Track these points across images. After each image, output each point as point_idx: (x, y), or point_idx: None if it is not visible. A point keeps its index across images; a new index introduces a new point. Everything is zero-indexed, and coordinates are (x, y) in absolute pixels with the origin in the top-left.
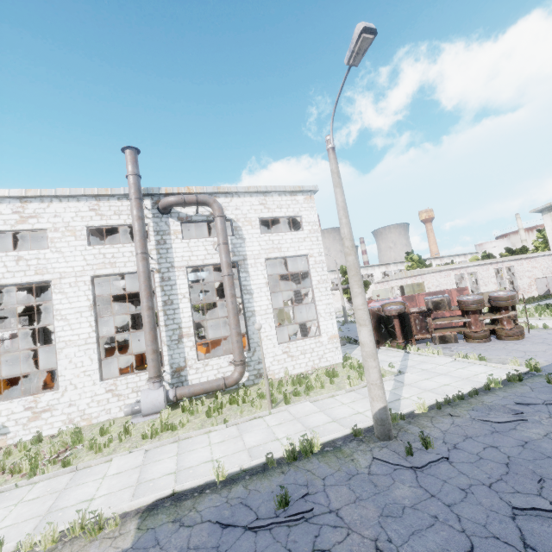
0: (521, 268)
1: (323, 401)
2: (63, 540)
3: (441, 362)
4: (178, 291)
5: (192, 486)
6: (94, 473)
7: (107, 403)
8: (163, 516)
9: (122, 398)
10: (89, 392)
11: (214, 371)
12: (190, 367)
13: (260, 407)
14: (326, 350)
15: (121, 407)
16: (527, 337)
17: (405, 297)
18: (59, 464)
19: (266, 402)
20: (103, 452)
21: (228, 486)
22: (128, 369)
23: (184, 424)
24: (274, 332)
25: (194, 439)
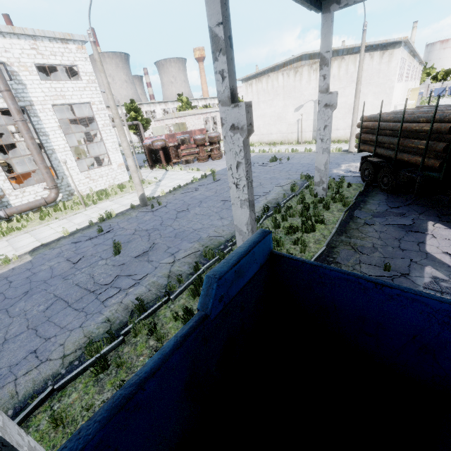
0: None
1: (117, 200)
2: None
3: (181, 174)
4: None
5: (52, 240)
6: None
7: None
8: (42, 250)
9: None
10: None
11: (32, 195)
12: (9, 195)
13: (78, 209)
14: (117, 174)
15: None
16: (223, 158)
17: (169, 135)
18: None
19: (82, 206)
20: None
21: (72, 235)
22: None
23: (26, 226)
24: (75, 164)
25: (39, 229)
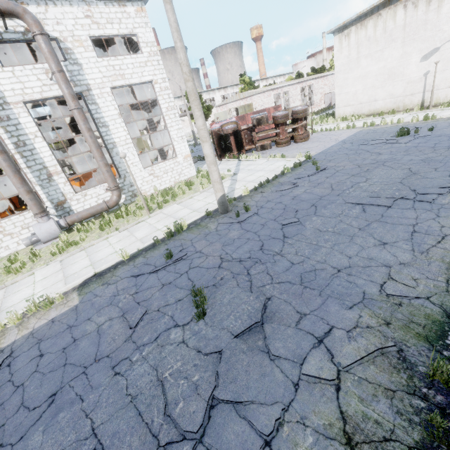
0: (317, 86)
1: (186, 202)
2: (26, 317)
3: (260, 163)
4: (27, 131)
5: (107, 267)
6: (23, 284)
7: (1, 242)
8: (94, 285)
9: (15, 236)
10: None
11: (94, 199)
12: (70, 200)
13: (141, 215)
14: (183, 168)
15: (18, 242)
16: (310, 139)
17: (238, 117)
18: None
19: (145, 211)
20: (22, 272)
21: (132, 260)
22: (6, 213)
23: (84, 239)
24: (138, 159)
25: (97, 245)
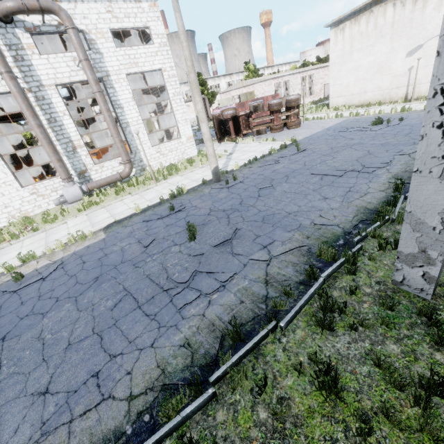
0: (318, 76)
1: (187, 175)
2: (67, 246)
3: (253, 146)
4: (57, 110)
5: (125, 217)
6: (59, 229)
7: (35, 201)
8: (115, 227)
9: (46, 197)
10: (17, 197)
11: (109, 170)
12: (90, 170)
13: (150, 184)
14: (186, 148)
15: (48, 203)
16: (302, 126)
17: (239, 104)
18: (30, 233)
19: (152, 182)
20: (56, 222)
21: (143, 212)
22: (36, 180)
23: (103, 201)
24: (147, 138)
25: (114, 204)
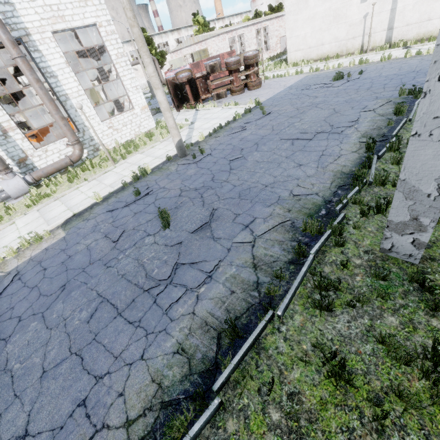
0: (272, 28)
1: (148, 151)
2: (20, 251)
3: (215, 112)
4: None
5: (84, 208)
6: (7, 231)
7: None
8: (75, 222)
9: None
10: None
11: (56, 154)
12: (32, 156)
13: (107, 166)
14: (142, 120)
15: None
16: (263, 86)
17: (193, 64)
18: None
19: (110, 163)
20: (2, 223)
21: (105, 201)
22: None
23: (55, 191)
24: (94, 112)
25: (69, 194)
